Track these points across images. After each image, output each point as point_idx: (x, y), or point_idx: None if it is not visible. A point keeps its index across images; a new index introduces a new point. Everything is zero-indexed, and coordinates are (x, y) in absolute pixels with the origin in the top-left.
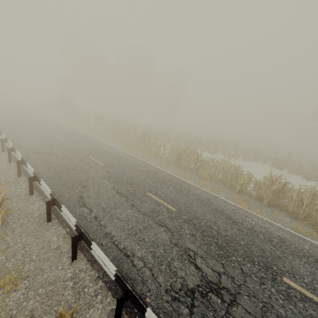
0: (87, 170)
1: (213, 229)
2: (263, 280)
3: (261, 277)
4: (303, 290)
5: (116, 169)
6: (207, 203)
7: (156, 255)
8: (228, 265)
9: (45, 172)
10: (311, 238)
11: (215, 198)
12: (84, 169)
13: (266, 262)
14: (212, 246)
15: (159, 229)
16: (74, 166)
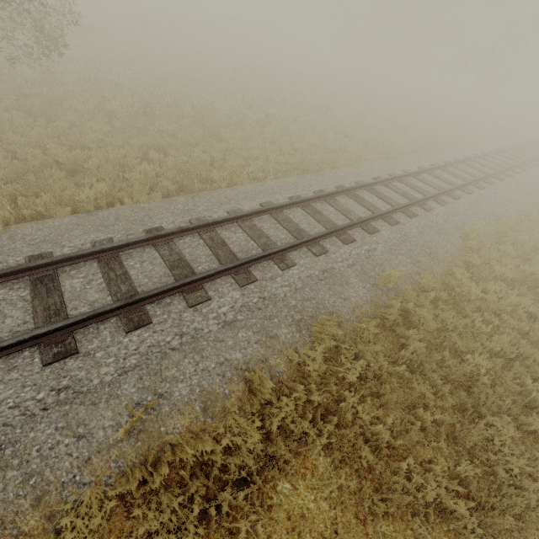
0: None
1: None
2: None
3: None
4: None
5: None
6: None
7: None
8: None
9: None
10: None
11: None
12: None
13: None
14: None
15: None
16: None
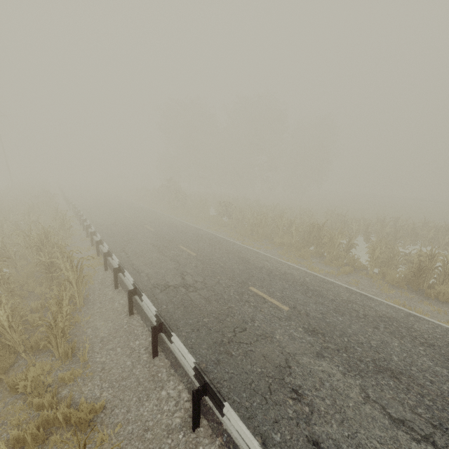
0: (268, 328)
1: None
2: None
3: None
4: None
5: (319, 319)
6: None
7: None
8: None
9: (196, 342)
10: None
11: None
12: (261, 327)
13: None
14: None
15: None
16: (238, 317)
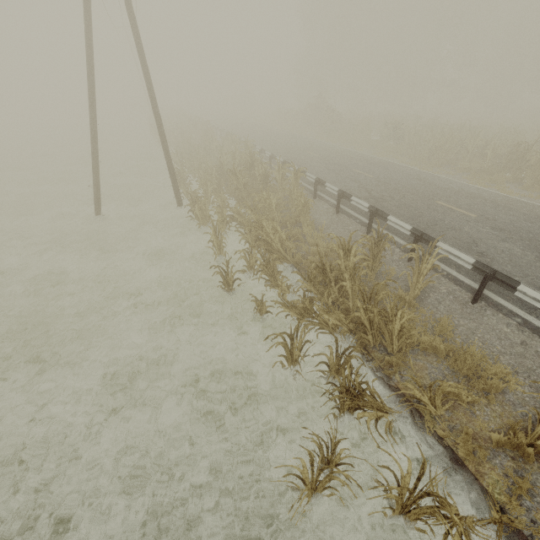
0: (456, 225)
1: None
2: None
3: None
4: None
5: (507, 224)
6: None
7: None
8: None
9: (397, 228)
10: None
11: None
12: (451, 224)
13: None
14: None
15: None
16: (429, 218)
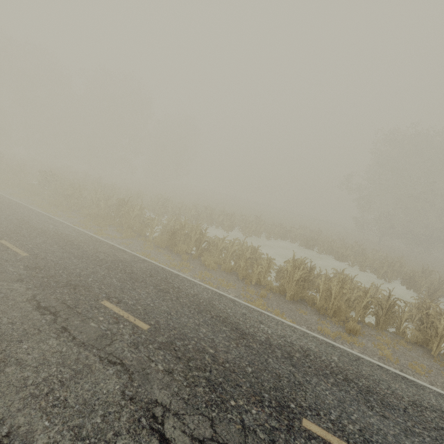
0: None
1: (208, 353)
2: (273, 434)
3: (271, 428)
4: (329, 436)
5: (52, 261)
6: (205, 309)
7: (82, 434)
8: (221, 420)
9: None
10: (342, 341)
11: (220, 299)
12: None
13: (280, 397)
14: (199, 386)
15: (105, 371)
16: None
